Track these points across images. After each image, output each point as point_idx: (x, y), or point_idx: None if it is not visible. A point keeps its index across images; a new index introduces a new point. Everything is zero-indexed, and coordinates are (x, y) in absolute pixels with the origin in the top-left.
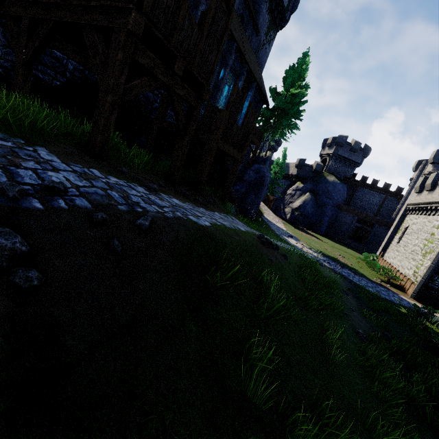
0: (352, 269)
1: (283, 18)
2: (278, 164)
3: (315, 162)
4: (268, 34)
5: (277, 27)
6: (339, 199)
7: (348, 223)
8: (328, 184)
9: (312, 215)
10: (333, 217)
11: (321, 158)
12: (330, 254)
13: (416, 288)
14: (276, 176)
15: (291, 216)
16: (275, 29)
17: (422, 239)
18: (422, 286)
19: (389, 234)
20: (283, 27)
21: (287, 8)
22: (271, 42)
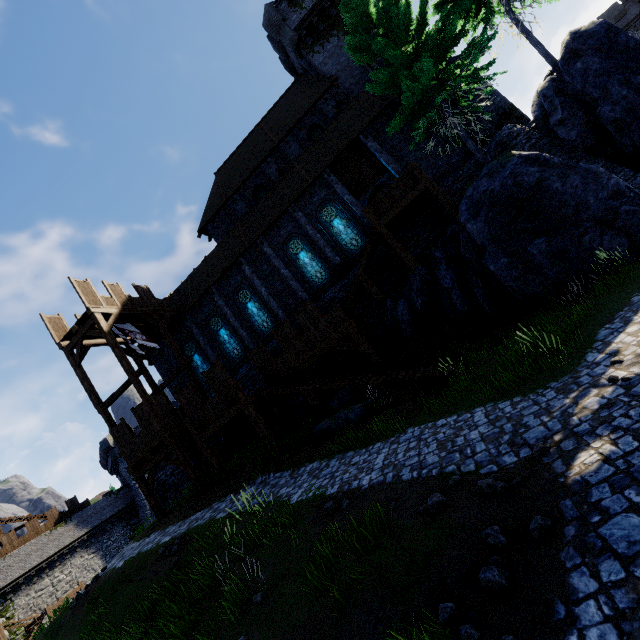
0: None
1: None
2: None
3: None
4: None
5: None
6: None
7: None
8: None
9: None
10: None
11: None
12: None
13: None
14: None
15: None
16: None
17: None
18: None
19: None
20: None
21: None
22: None
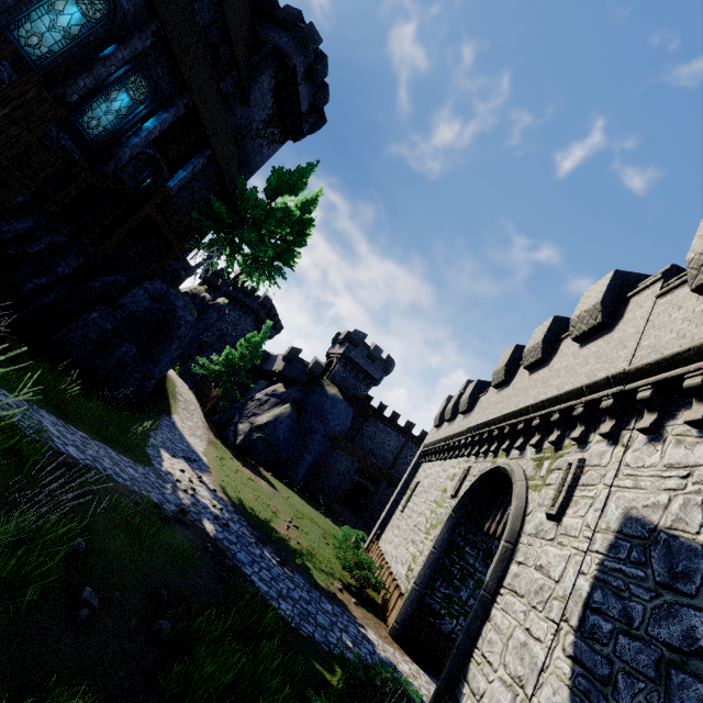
0: (288, 553)
1: (299, 125)
2: (251, 341)
3: (314, 358)
4: (270, 128)
5: (288, 132)
6: (336, 427)
7: (342, 472)
8: (325, 397)
9: (284, 444)
10: (320, 457)
11: (328, 359)
12: (265, 513)
13: (401, 608)
14: (241, 361)
15: (245, 439)
16: (284, 132)
17: (431, 500)
18: (414, 603)
19: (395, 496)
20: (298, 139)
21: (307, 117)
22: (274, 145)
